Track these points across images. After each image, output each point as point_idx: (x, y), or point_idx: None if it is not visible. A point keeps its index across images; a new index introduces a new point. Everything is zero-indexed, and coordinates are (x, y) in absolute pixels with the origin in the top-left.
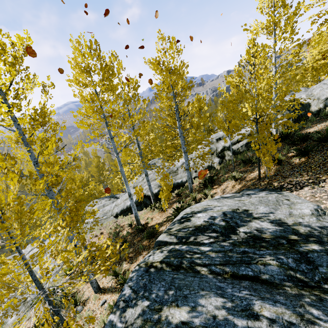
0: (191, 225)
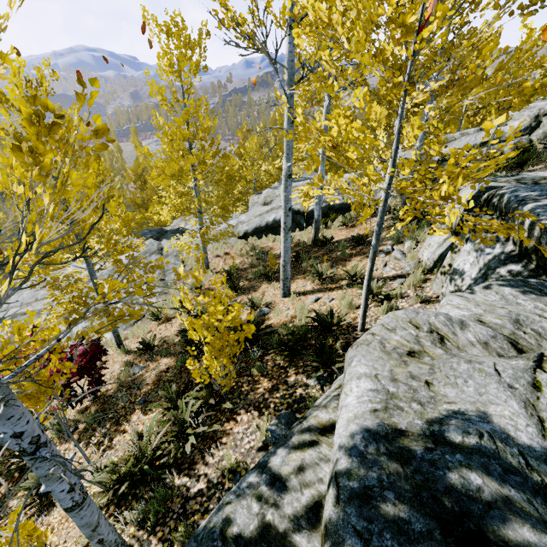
0: (533, 177)
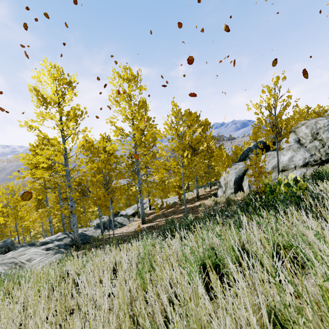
0: None
